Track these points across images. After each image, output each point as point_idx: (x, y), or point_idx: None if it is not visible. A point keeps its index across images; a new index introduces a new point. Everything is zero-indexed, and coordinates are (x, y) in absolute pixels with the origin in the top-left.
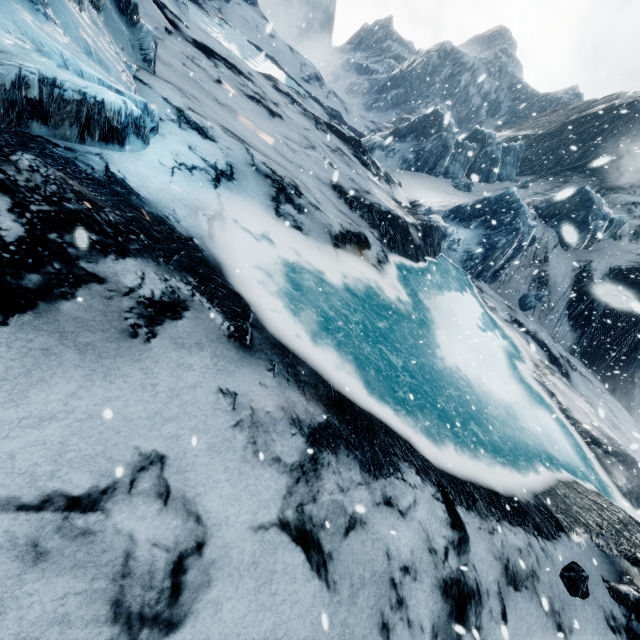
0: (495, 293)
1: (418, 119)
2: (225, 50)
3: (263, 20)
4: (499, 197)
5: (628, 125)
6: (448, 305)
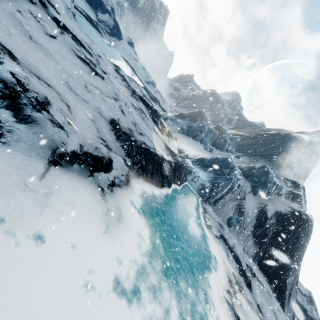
0: (214, 212)
1: (192, 112)
2: (90, 41)
3: (134, 53)
4: (224, 159)
5: (285, 143)
6: (175, 224)
